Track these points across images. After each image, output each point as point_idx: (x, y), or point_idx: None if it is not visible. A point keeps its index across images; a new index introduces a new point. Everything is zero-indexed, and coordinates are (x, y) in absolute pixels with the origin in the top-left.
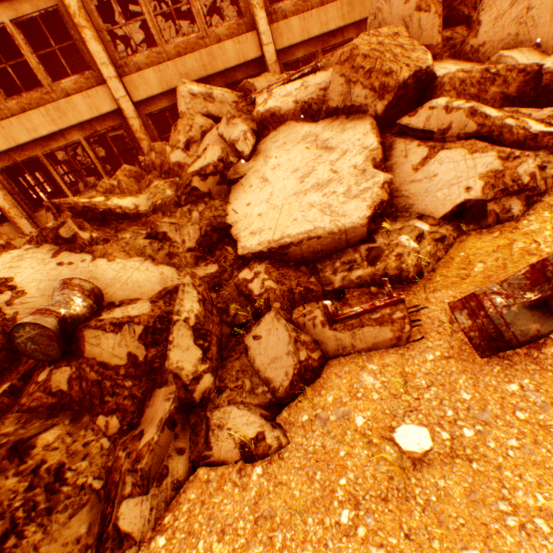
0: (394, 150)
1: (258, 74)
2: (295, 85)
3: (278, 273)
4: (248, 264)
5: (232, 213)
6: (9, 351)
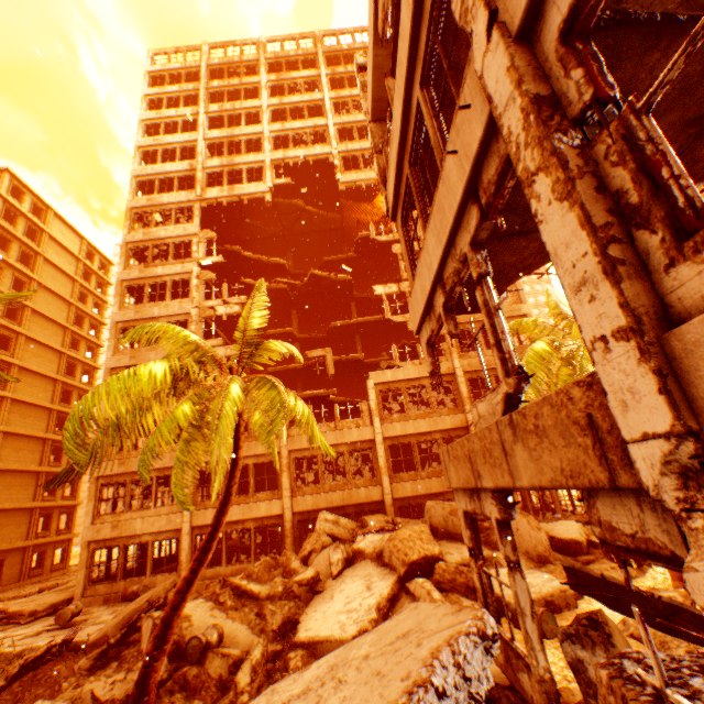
0: (400, 600)
1: (379, 509)
2: (379, 536)
3: (307, 658)
4: (296, 648)
5: (305, 613)
6: (174, 653)
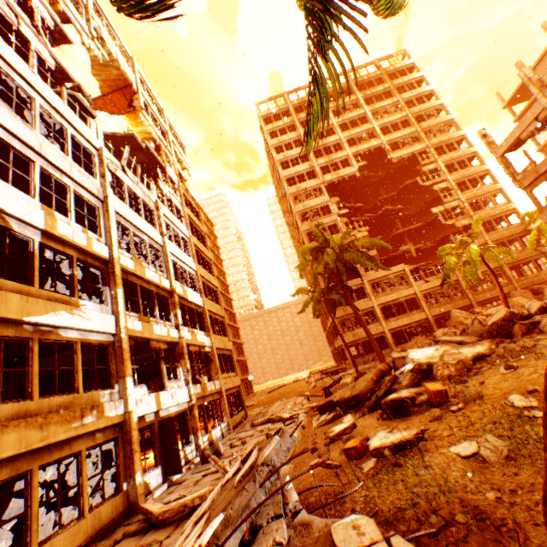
0: None
1: (469, 308)
2: (493, 308)
3: None
4: None
5: None
6: None
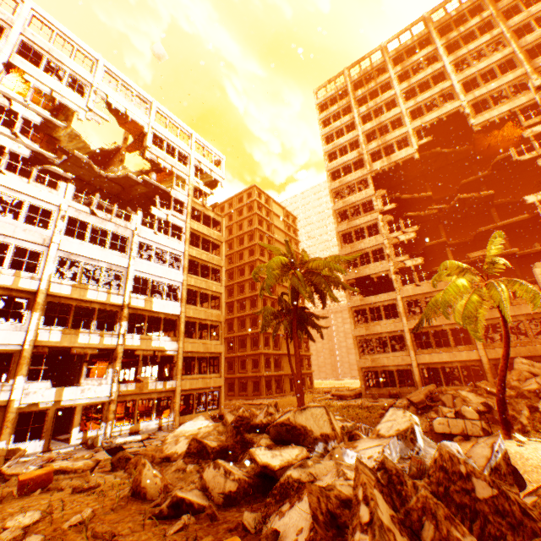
0: None
1: None
2: None
3: None
4: None
5: (539, 405)
6: None
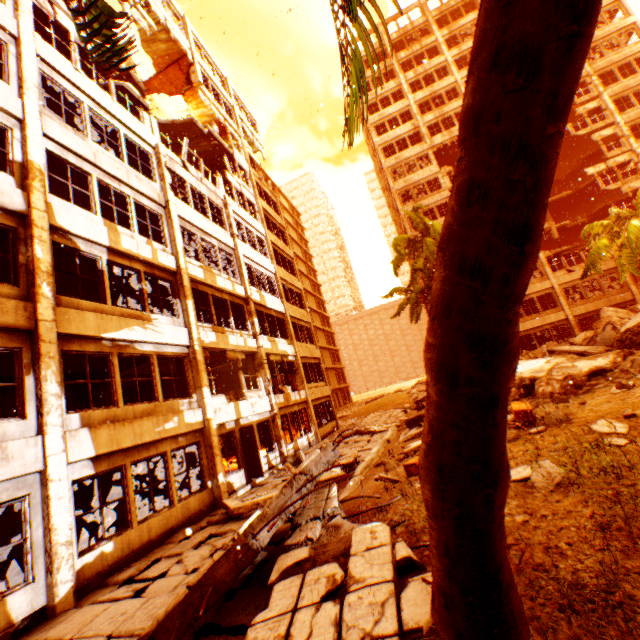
0: None
1: (630, 305)
2: None
3: None
4: None
5: None
6: None
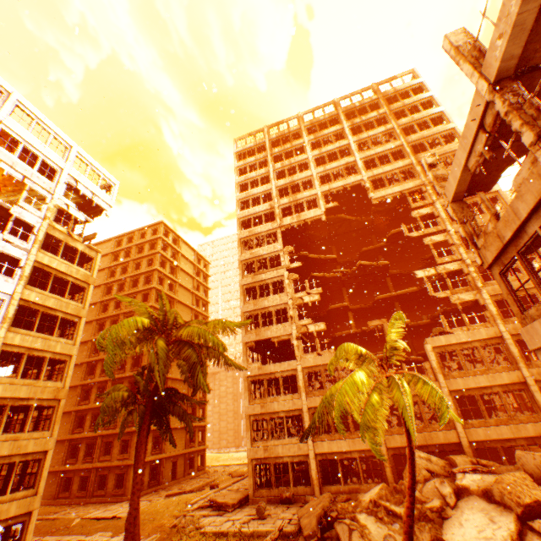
0: (526, 535)
1: (457, 449)
2: (477, 476)
3: None
4: None
5: (444, 534)
6: None
